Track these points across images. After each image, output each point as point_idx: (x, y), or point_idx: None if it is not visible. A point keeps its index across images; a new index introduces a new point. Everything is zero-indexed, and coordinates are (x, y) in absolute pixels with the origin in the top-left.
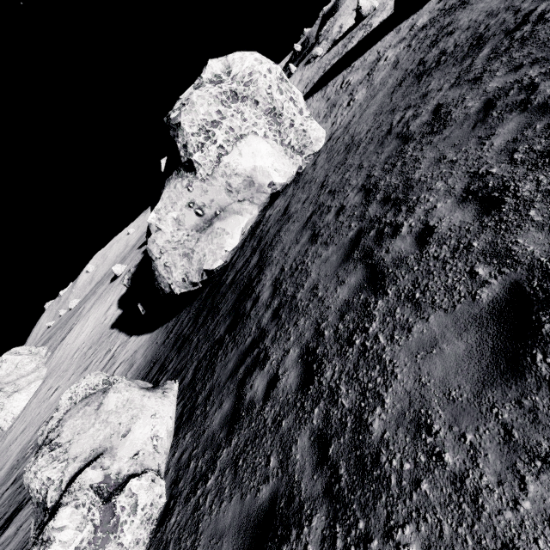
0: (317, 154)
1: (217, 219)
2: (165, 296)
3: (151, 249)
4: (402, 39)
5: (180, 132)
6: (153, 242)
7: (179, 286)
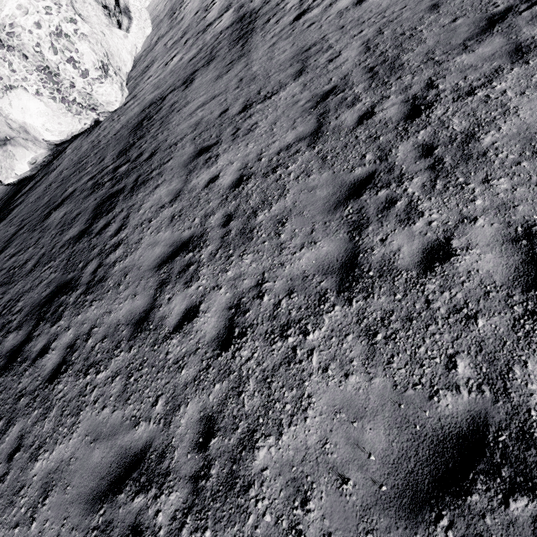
0: (113, 113)
1: (9, 143)
2: None
3: None
4: (242, 5)
5: None
6: None
7: None
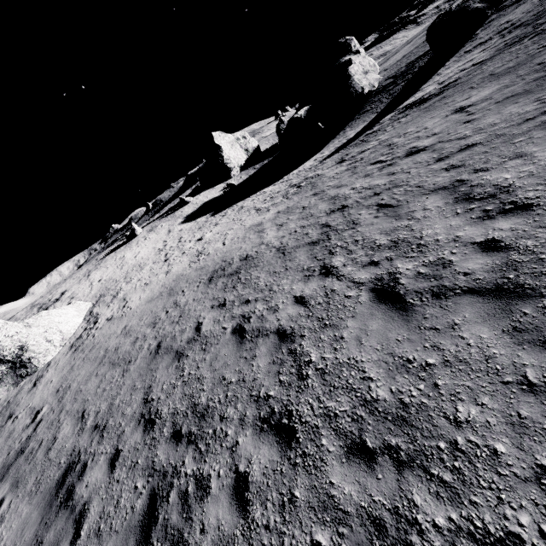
0: None
1: (368, 73)
2: (356, 97)
3: (351, 71)
4: None
5: (353, 41)
6: (352, 68)
7: (367, 87)
